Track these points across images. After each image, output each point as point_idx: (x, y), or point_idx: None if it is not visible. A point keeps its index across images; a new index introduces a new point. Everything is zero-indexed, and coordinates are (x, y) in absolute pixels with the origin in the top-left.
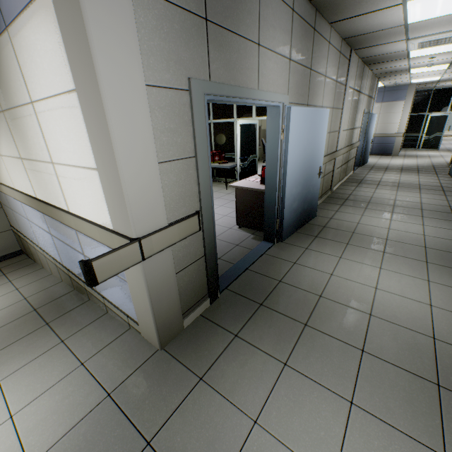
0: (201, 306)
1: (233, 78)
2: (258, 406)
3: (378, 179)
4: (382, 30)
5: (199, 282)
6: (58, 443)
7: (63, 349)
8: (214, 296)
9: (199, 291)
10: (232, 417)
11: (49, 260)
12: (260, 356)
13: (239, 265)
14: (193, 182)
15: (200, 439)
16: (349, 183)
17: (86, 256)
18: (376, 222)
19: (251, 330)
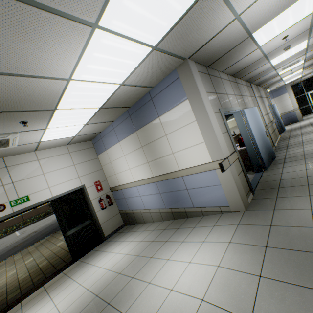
0: (250, 195)
1: (225, 106)
2: (308, 206)
3: (299, 133)
4: (262, 71)
5: (245, 182)
6: (233, 236)
7: (198, 228)
8: (252, 192)
9: (246, 187)
10: (299, 211)
11: (154, 213)
12: (294, 198)
13: (252, 182)
14: (229, 140)
15: (291, 218)
16: (282, 140)
17: (188, 189)
18: None
19: (282, 194)
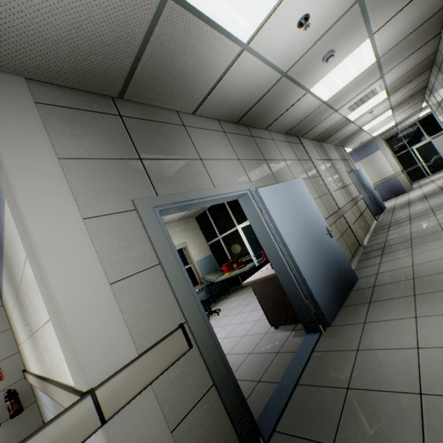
0: None
1: (183, 187)
2: None
3: (406, 215)
4: (309, 114)
5: (220, 433)
6: None
7: None
8: None
9: None
10: None
11: None
12: None
13: (284, 381)
14: (165, 291)
15: None
16: (377, 231)
17: None
18: (433, 255)
19: None
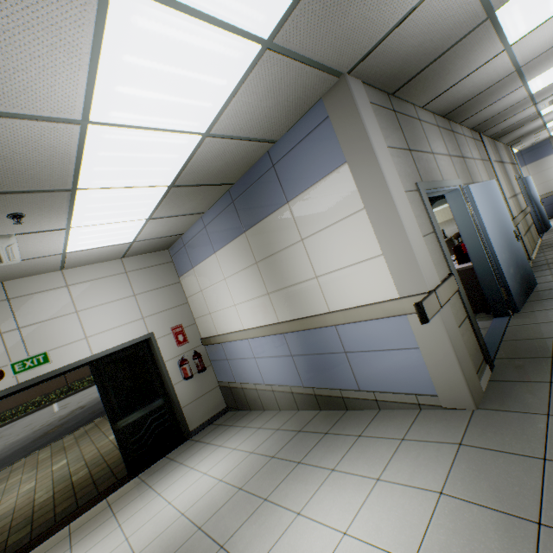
0: (485, 371)
1: (430, 177)
2: None
3: None
4: (507, 108)
5: (473, 343)
6: (449, 476)
7: (368, 439)
8: (490, 363)
9: (476, 354)
10: None
11: (280, 393)
12: None
13: (488, 340)
14: (438, 251)
15: None
16: (546, 249)
17: (348, 352)
18: None
19: None
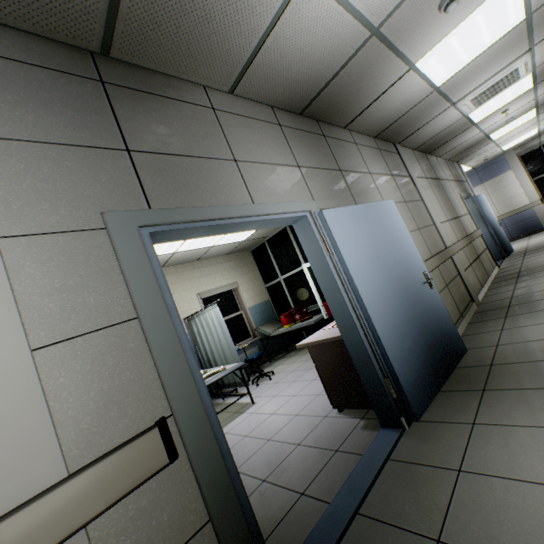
0: None
1: (199, 199)
2: None
3: None
4: (412, 107)
5: None
6: None
7: None
8: None
9: None
10: None
11: None
12: None
13: (338, 504)
14: (141, 362)
15: None
16: (499, 283)
17: None
18: None
19: None
